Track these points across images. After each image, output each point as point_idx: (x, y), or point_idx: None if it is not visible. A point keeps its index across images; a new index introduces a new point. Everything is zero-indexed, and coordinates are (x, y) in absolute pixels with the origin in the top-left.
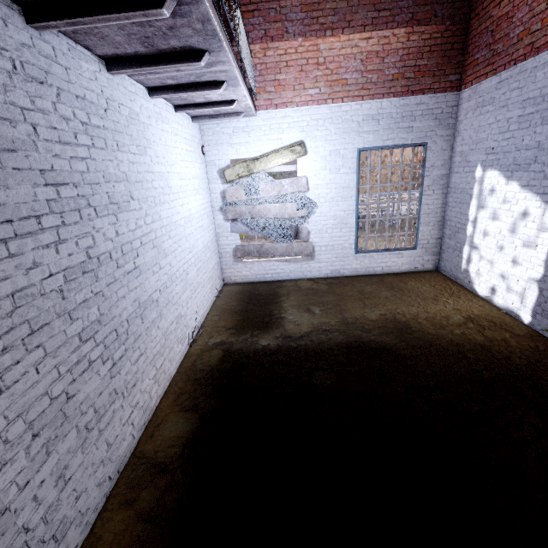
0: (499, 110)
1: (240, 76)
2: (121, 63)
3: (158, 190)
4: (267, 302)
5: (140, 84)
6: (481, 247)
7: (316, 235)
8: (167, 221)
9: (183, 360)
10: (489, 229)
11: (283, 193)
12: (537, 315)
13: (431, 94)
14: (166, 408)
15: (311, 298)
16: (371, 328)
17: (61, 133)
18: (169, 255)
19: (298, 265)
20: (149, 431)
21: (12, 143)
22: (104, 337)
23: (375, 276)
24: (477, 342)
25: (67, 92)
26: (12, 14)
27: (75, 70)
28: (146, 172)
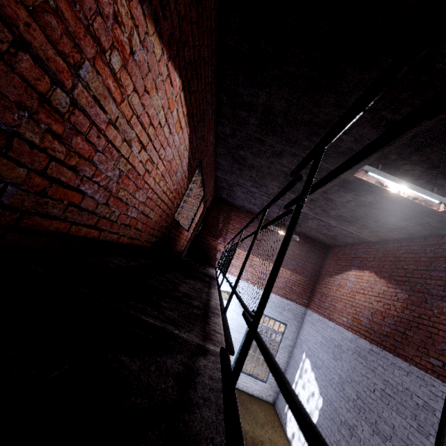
0: (316, 331)
1: None
2: None
3: None
4: None
5: None
6: None
7: None
8: None
9: None
10: (300, 392)
11: None
12: None
13: (295, 303)
14: None
15: None
16: None
17: None
18: None
19: None
20: None
21: None
22: None
23: (237, 390)
24: None
25: None
26: None
27: None
28: None
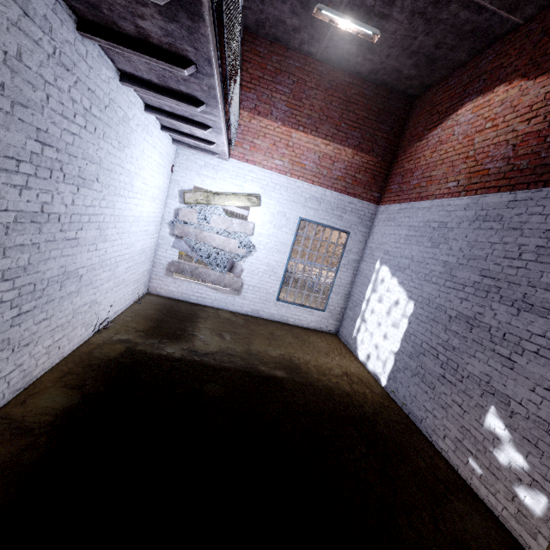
0: (397, 226)
1: (224, 129)
2: (134, 81)
3: (122, 184)
4: (185, 319)
5: (141, 99)
6: (368, 321)
7: (248, 275)
8: (118, 212)
9: (81, 345)
10: (375, 308)
11: (231, 229)
12: (390, 380)
13: (360, 200)
14: (48, 382)
15: (226, 326)
16: (269, 361)
17: (65, 108)
18: (109, 242)
19: (224, 295)
20: (22, 397)
21: (27, 101)
22: (22, 285)
23: (287, 325)
24: (345, 390)
25: (83, 83)
26: (69, 20)
27: (96, 71)
28: (118, 165)
